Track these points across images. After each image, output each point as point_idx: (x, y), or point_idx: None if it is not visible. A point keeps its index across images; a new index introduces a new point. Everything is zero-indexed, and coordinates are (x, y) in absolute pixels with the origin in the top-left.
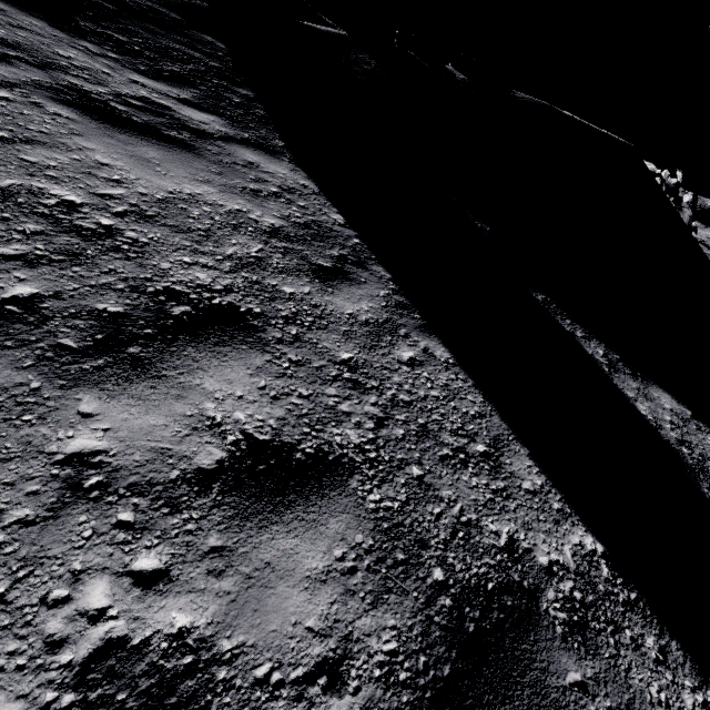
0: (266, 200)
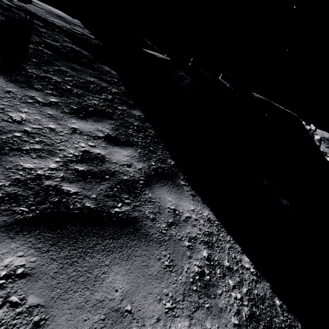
0: (214, 288)
